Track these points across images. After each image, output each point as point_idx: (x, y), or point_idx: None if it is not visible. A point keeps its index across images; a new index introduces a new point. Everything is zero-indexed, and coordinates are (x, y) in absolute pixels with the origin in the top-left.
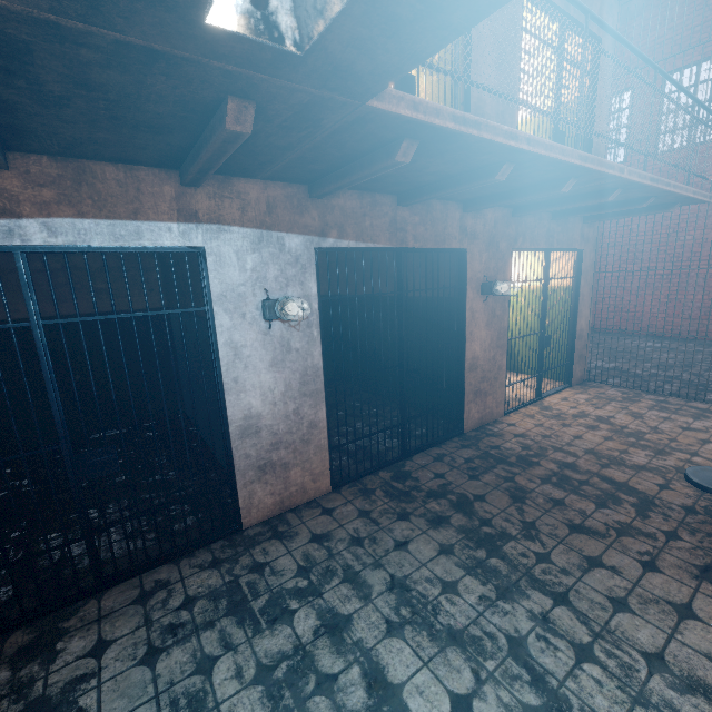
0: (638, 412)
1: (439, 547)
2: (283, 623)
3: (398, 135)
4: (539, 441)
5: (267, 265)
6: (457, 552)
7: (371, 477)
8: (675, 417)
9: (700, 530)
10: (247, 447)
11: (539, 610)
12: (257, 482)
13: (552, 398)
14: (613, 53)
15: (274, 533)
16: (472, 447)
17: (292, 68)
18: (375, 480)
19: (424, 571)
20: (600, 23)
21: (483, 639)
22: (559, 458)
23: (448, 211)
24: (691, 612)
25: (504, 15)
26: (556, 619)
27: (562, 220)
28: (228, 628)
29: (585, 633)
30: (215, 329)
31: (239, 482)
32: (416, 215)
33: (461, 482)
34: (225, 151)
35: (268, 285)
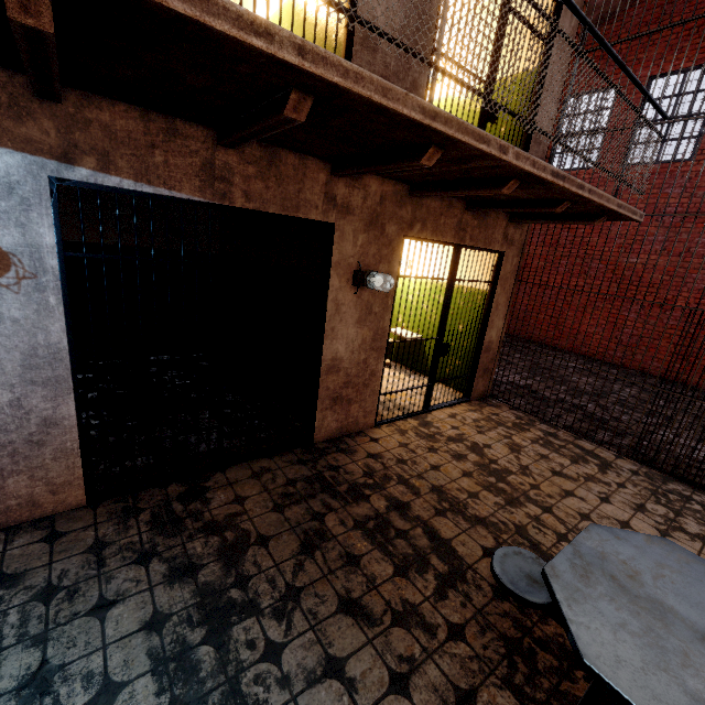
0: (519, 443)
1: (150, 617)
2: None
3: None
4: (389, 466)
5: None
6: (168, 628)
7: (154, 491)
8: (554, 457)
9: (495, 626)
10: None
11: None
12: None
13: (440, 413)
14: (578, 22)
15: None
16: (308, 464)
17: None
18: (156, 495)
19: (96, 658)
20: None
21: None
22: (395, 494)
23: (307, 170)
24: None
25: None
26: None
27: (480, 213)
28: None
29: None
30: None
31: None
32: (251, 164)
33: (258, 513)
34: None
35: None
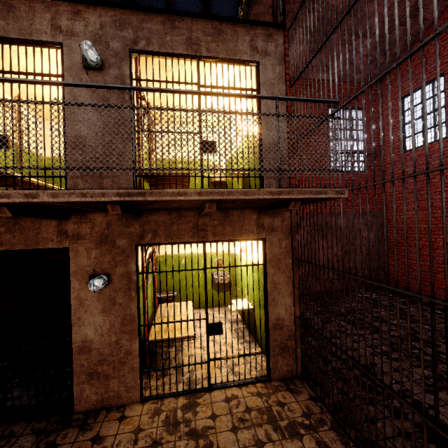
0: None
1: None
2: None
3: None
4: None
5: None
6: None
7: None
8: None
9: None
10: None
11: None
12: None
13: (220, 393)
14: (283, 68)
15: None
16: (40, 436)
17: None
18: None
19: None
20: None
21: None
22: None
23: (42, 221)
24: None
25: (106, 76)
26: None
27: (219, 214)
28: None
29: None
30: None
31: None
32: (2, 226)
33: None
34: None
35: None
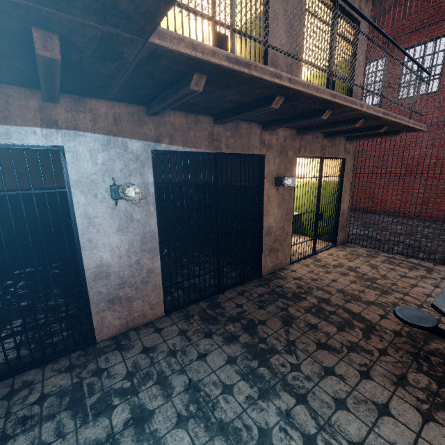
0: (375, 264)
1: (227, 358)
2: (104, 416)
3: (189, 69)
4: (308, 282)
5: (114, 160)
6: (239, 362)
7: (193, 306)
8: (398, 268)
9: (402, 348)
10: (99, 287)
11: (285, 407)
12: (107, 310)
13: (322, 254)
14: (368, 31)
15: (117, 346)
16: (265, 286)
17: (67, 3)
18: (196, 307)
19: (213, 376)
20: (347, 3)
21: (242, 430)
22: (319, 295)
23: (252, 129)
24: (387, 410)
25: None
26: (296, 414)
27: (331, 139)
28: (64, 419)
29: (313, 426)
30: (73, 205)
31: (93, 310)
32: (228, 130)
33: (252, 310)
34: (53, 74)
35: (115, 174)
